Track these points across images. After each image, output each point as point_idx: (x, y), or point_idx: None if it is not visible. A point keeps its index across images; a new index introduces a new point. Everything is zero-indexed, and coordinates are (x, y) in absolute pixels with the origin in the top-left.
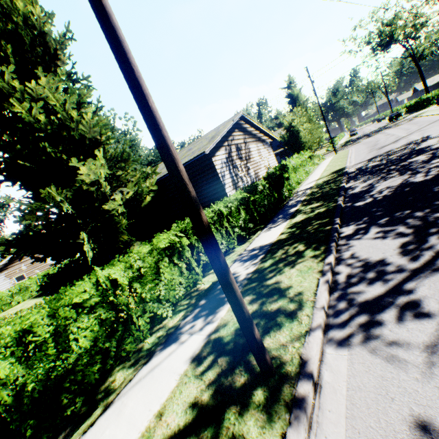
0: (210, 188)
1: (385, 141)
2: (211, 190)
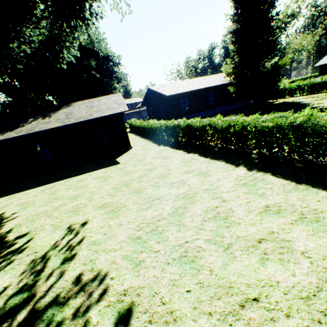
0: None
1: None
2: None
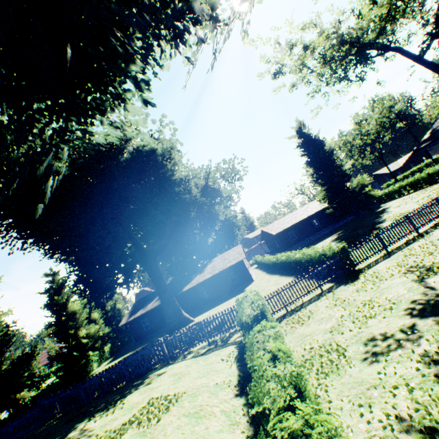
0: None
1: None
2: None
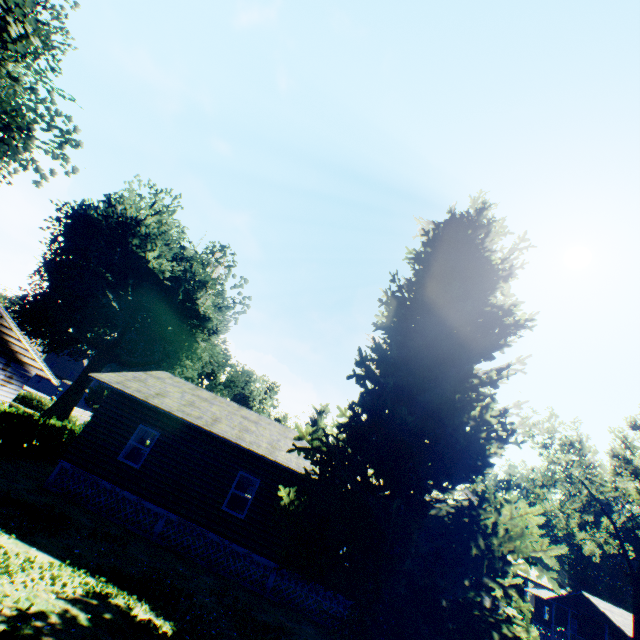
0: None
1: None
2: None
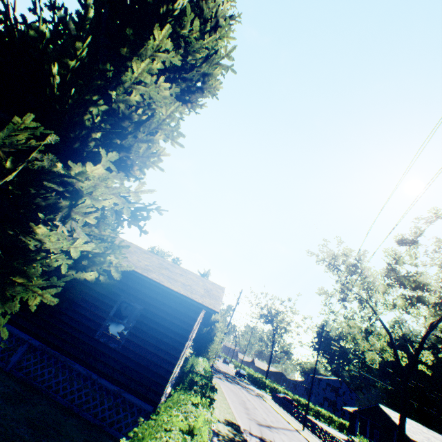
0: (159, 342)
1: (256, 413)
2: (159, 346)
